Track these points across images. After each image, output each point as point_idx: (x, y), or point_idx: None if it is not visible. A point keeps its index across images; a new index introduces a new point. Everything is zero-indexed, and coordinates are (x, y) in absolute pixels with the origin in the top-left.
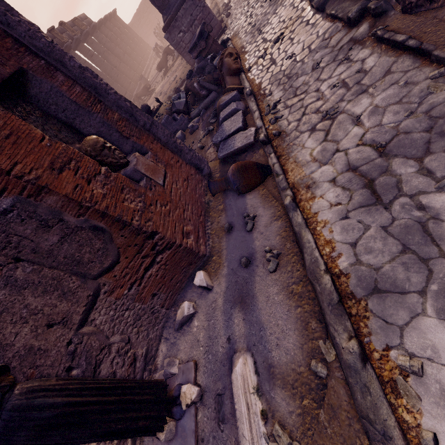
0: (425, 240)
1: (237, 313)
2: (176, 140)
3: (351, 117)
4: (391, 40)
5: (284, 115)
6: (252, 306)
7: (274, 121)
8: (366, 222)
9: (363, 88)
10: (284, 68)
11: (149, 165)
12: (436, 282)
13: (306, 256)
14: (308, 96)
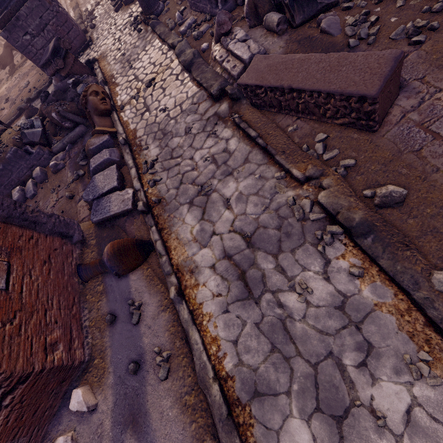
0: (286, 338)
1: (129, 440)
2: (25, 208)
3: (222, 198)
4: (246, 131)
5: (162, 178)
6: (146, 427)
7: (153, 184)
8: (243, 317)
9: (230, 170)
10: (159, 121)
11: None
12: (296, 381)
13: (196, 360)
14: (184, 162)
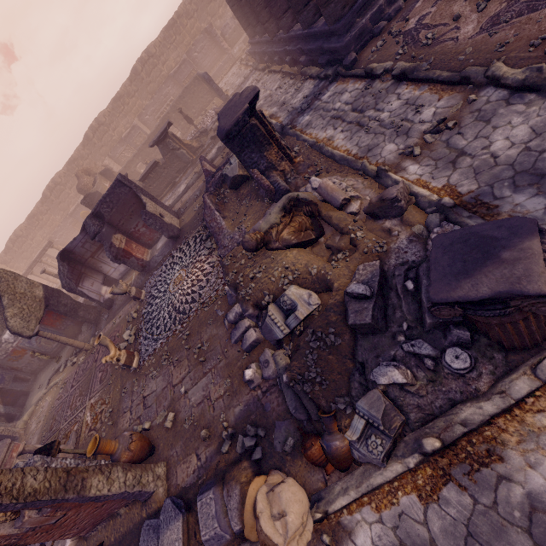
0: None
1: None
2: (101, 496)
3: None
4: None
5: None
6: None
7: None
8: None
9: None
10: None
11: (39, 521)
12: None
13: None
14: None
